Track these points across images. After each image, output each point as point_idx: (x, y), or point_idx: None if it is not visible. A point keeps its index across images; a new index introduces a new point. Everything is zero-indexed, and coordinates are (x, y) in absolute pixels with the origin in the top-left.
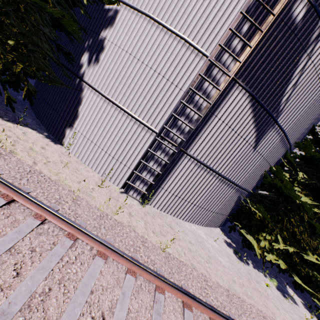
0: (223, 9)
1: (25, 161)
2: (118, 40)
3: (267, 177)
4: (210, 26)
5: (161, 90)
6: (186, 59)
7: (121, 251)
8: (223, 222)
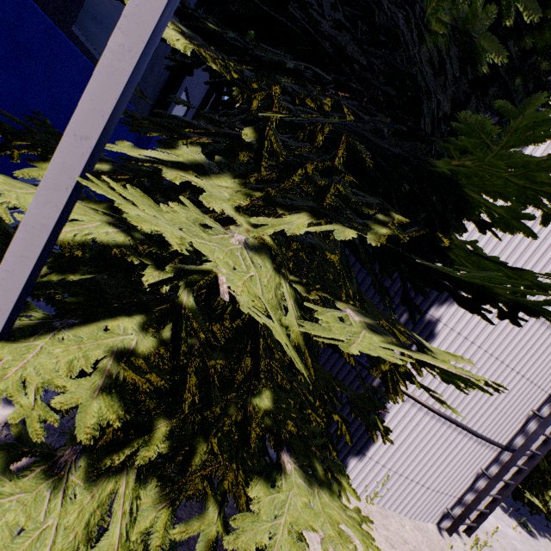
0: None
1: None
2: (465, 326)
3: None
4: None
5: (520, 395)
6: None
7: None
8: None
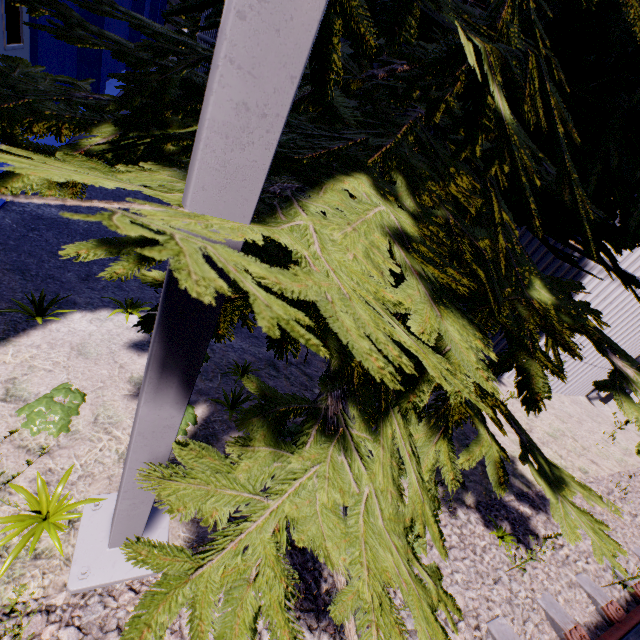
0: None
1: (598, 472)
2: None
3: None
4: None
5: None
6: None
7: None
8: None
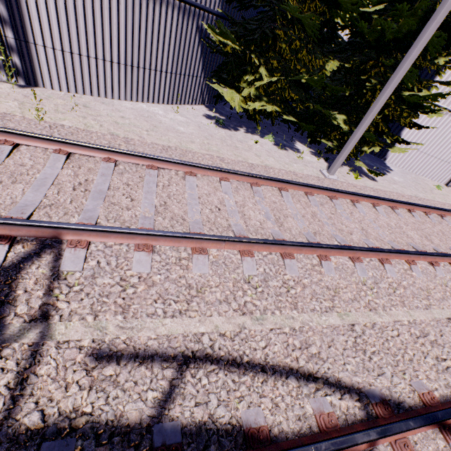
0: None
1: None
2: None
3: None
4: None
5: None
6: None
7: None
8: (208, 95)
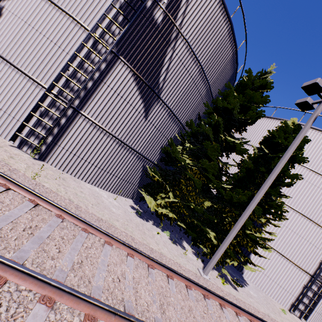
0: (103, 2)
1: None
2: (16, 10)
3: (165, 149)
4: (94, 12)
5: (54, 55)
6: (75, 33)
7: None
8: (136, 195)
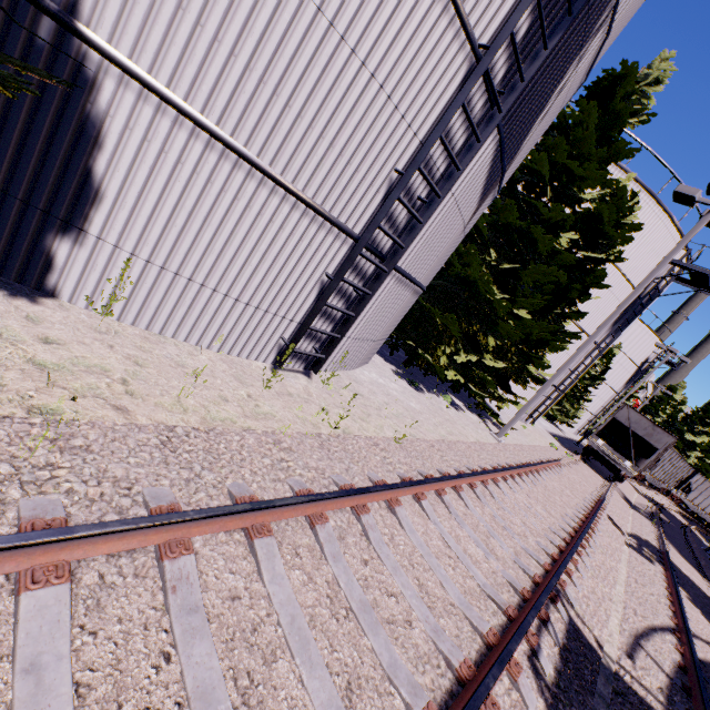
0: None
1: (104, 420)
2: None
3: (453, 262)
4: None
5: (372, 125)
6: (435, 43)
7: (407, 483)
8: None
